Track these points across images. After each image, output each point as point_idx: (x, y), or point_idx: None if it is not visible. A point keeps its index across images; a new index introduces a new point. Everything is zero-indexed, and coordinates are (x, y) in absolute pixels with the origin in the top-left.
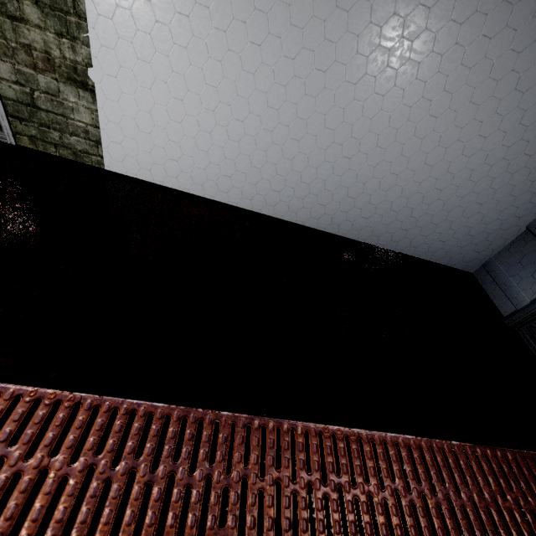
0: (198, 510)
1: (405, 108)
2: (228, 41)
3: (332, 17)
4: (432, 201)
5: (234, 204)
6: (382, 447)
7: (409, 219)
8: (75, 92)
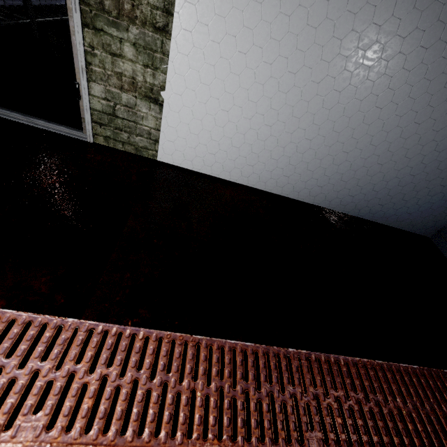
0: (294, 418)
1: (397, 117)
2: (271, 71)
3: (352, 54)
4: (406, 184)
5: (251, 186)
6: (399, 374)
7: (386, 196)
8: (148, 105)
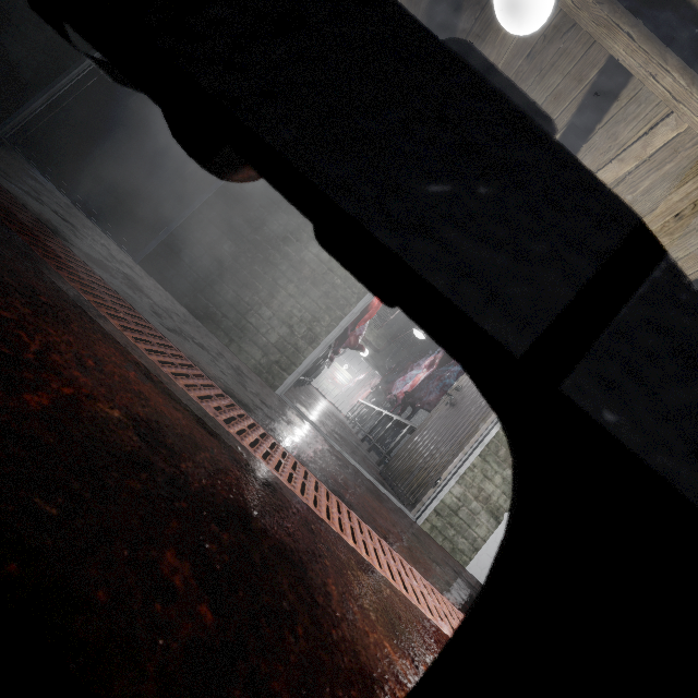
0: None
1: None
2: None
3: None
4: None
5: None
6: None
7: None
8: (488, 518)
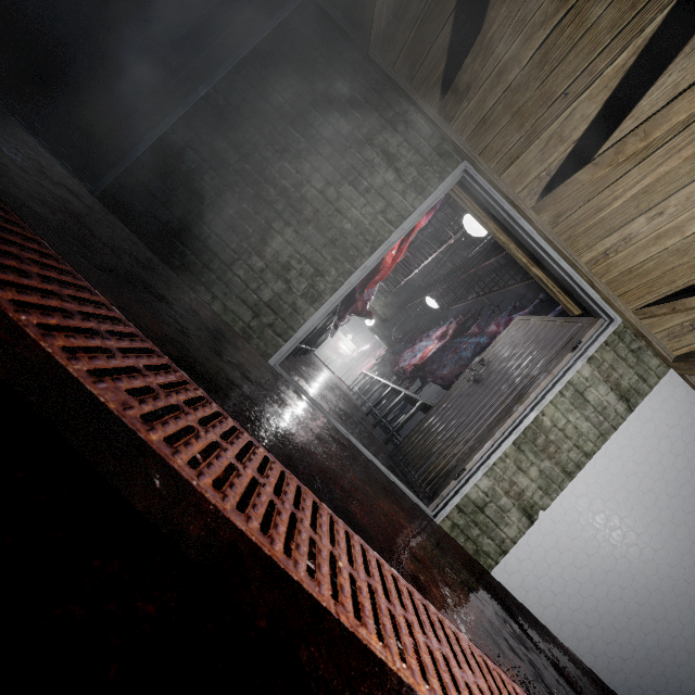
0: None
1: None
2: (637, 539)
3: None
4: None
5: (578, 655)
6: None
7: None
8: (519, 516)
